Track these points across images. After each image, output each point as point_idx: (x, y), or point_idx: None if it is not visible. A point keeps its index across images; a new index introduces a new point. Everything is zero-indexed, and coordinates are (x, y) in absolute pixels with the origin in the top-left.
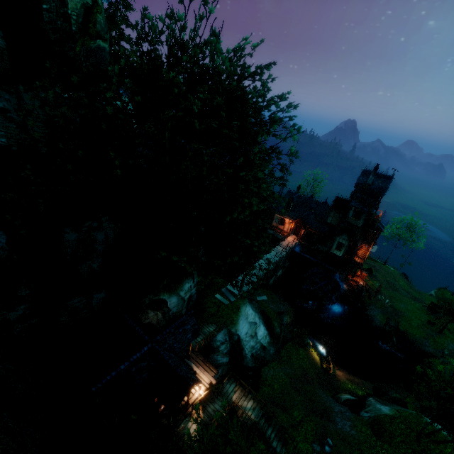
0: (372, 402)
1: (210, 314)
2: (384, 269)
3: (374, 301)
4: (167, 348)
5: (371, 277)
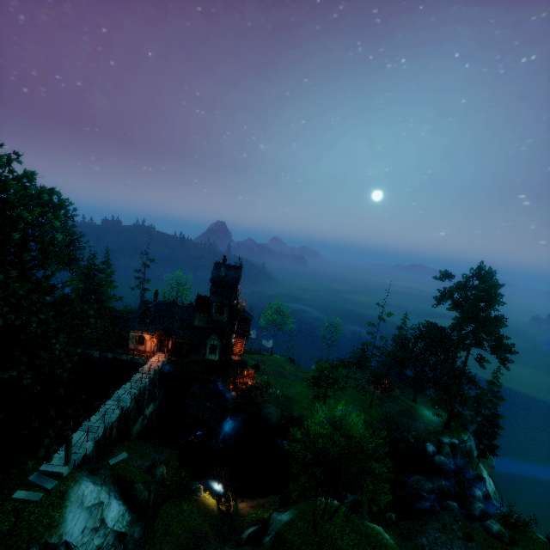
0: (274, 518)
1: None
2: (271, 360)
3: (267, 397)
4: None
5: (260, 372)
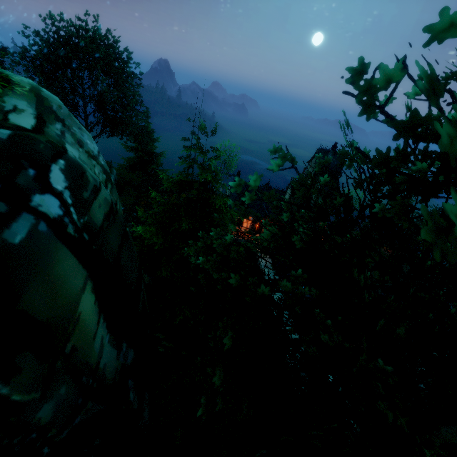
0: None
1: None
2: None
3: None
4: None
5: None
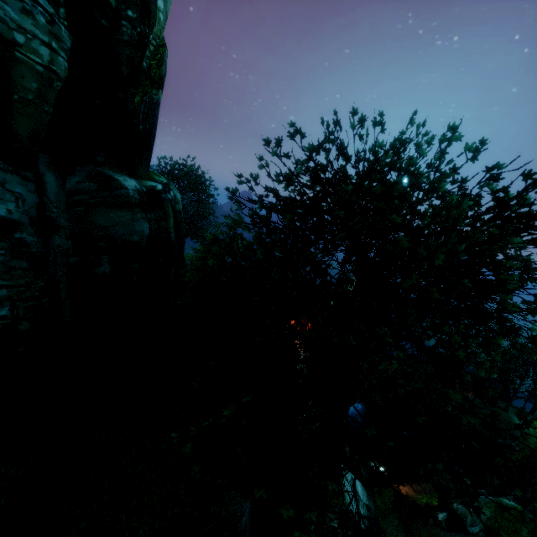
0: (462, 509)
1: None
2: None
3: None
4: None
5: None
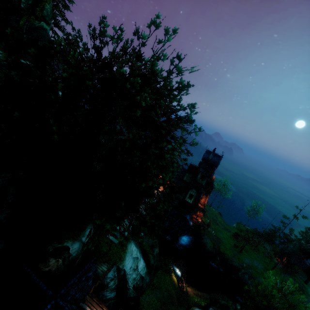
0: None
1: (102, 253)
2: (210, 210)
3: (206, 232)
4: (70, 300)
5: (204, 215)
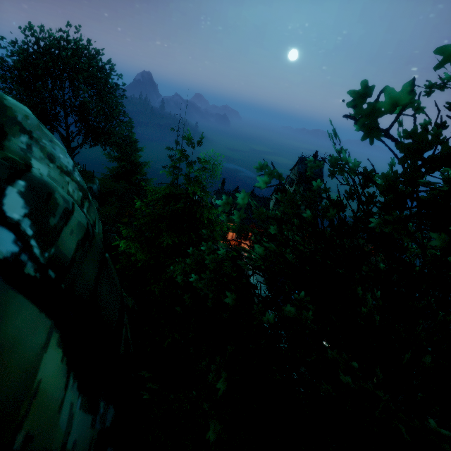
0: None
1: None
2: None
3: None
4: None
5: None
